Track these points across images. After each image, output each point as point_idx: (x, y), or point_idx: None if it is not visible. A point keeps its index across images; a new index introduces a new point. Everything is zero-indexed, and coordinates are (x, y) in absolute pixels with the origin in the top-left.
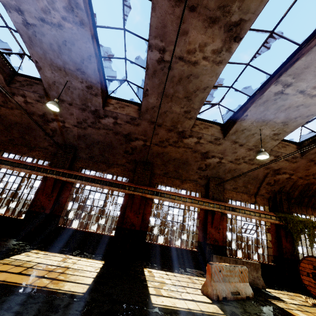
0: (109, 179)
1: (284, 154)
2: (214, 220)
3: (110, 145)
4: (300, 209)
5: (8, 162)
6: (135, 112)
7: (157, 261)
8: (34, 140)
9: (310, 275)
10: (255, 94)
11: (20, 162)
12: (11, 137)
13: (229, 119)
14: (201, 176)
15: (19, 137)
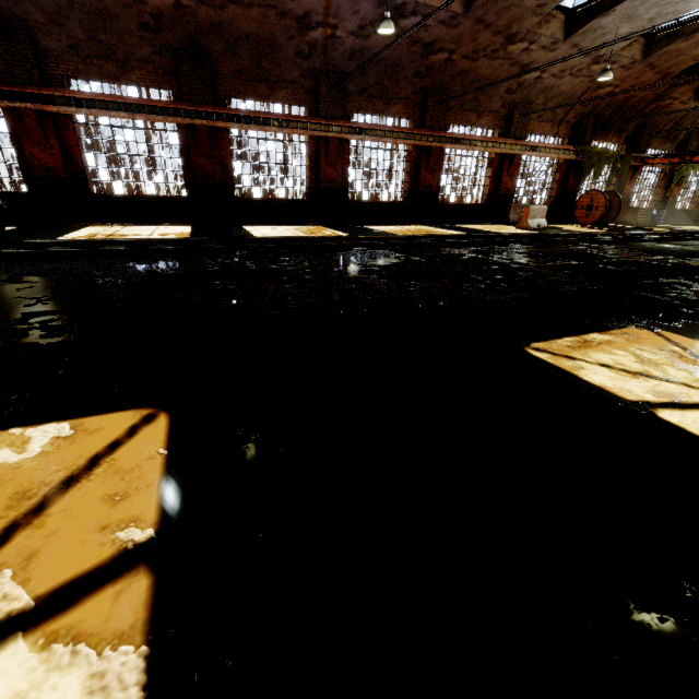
0: (400, 128)
1: (625, 59)
2: (512, 167)
3: (396, 66)
4: (602, 135)
5: (269, 121)
6: (458, 2)
7: (449, 222)
8: (277, 69)
9: (584, 208)
10: None
11: (286, 118)
12: (238, 65)
13: (585, 5)
14: (505, 103)
15: (251, 64)
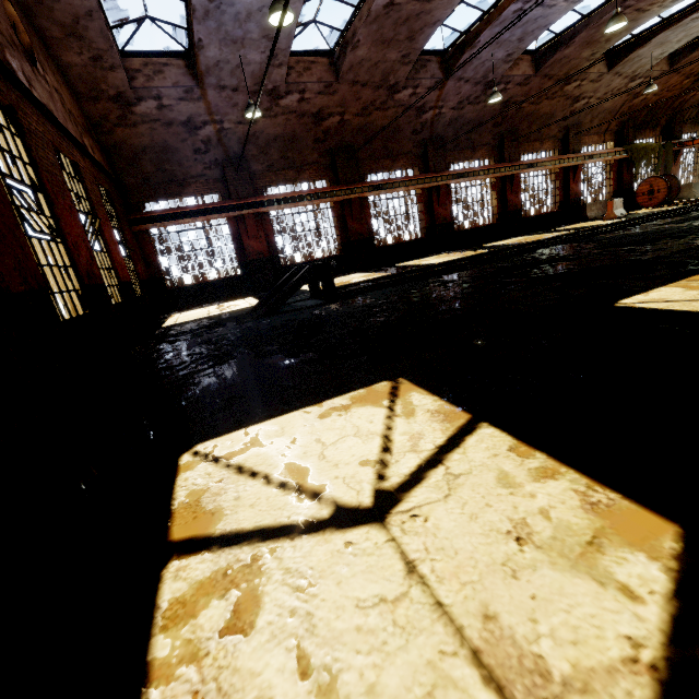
0: (488, 166)
1: (655, 72)
2: (576, 175)
3: (480, 122)
4: (640, 134)
5: (398, 184)
6: (529, 68)
7: (533, 231)
8: (398, 146)
9: (645, 194)
10: (670, 18)
11: (409, 179)
12: (372, 151)
13: (621, 44)
14: (561, 129)
15: (380, 148)
